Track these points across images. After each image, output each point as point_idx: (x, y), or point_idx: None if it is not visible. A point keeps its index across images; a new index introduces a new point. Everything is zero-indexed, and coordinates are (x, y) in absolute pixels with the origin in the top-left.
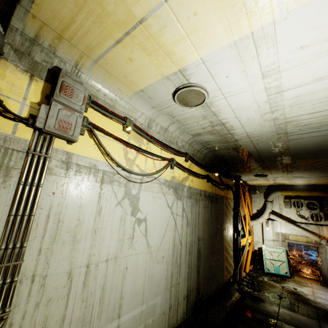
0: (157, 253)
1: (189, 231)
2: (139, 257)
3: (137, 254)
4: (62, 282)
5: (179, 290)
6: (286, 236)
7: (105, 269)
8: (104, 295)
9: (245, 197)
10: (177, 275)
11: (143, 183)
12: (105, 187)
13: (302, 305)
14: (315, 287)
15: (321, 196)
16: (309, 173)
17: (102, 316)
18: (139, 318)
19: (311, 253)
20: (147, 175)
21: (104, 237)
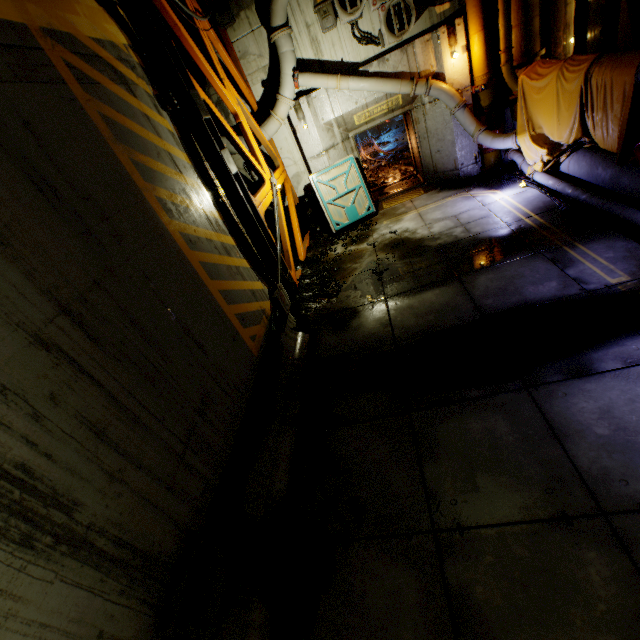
0: None
1: None
2: None
3: None
4: None
5: None
6: (347, 122)
7: None
8: None
9: (205, 43)
10: None
11: None
12: None
13: (419, 263)
14: (420, 203)
15: None
16: None
17: None
18: None
19: (386, 140)
20: None
21: None
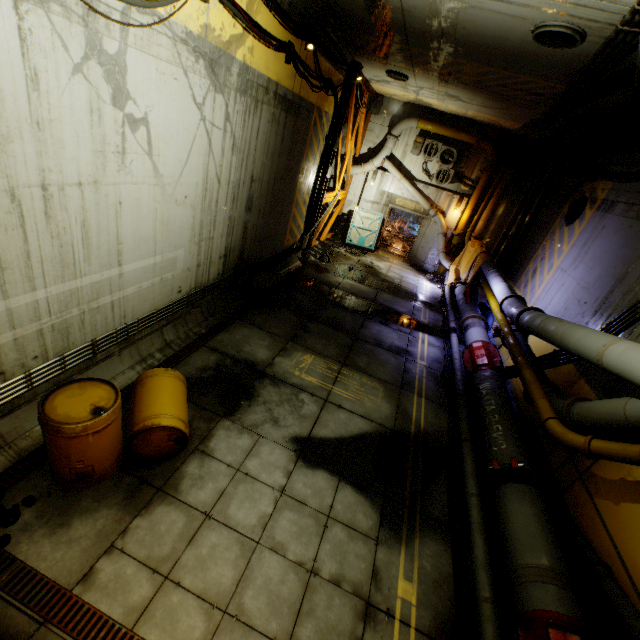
0: (174, 189)
1: (236, 163)
2: (141, 189)
3: (137, 184)
4: (3, 205)
5: (213, 247)
6: (393, 198)
7: (81, 198)
8: (89, 236)
9: (357, 119)
10: (210, 228)
11: (130, 26)
12: (30, 14)
13: (370, 277)
14: (396, 263)
15: (468, 144)
16: (470, 95)
17: (93, 261)
18: (151, 270)
19: (416, 228)
20: (140, 6)
21: (62, 141)
